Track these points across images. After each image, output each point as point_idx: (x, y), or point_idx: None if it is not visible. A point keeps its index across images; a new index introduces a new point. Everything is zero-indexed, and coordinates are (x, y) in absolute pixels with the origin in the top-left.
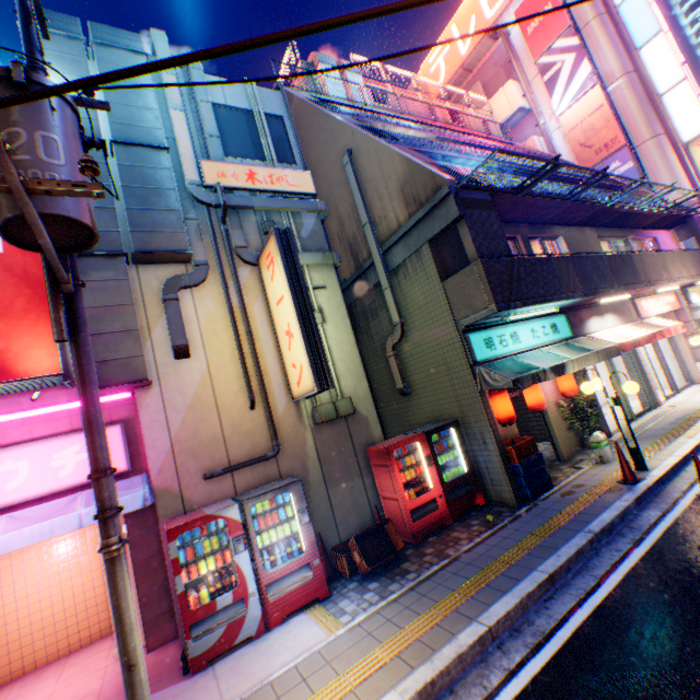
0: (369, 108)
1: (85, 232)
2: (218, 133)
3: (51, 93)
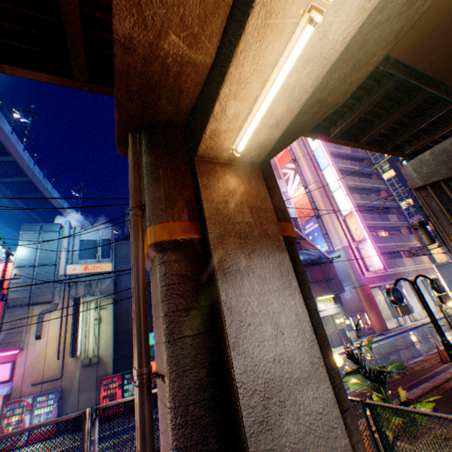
0: None
1: None
2: (79, 253)
3: None
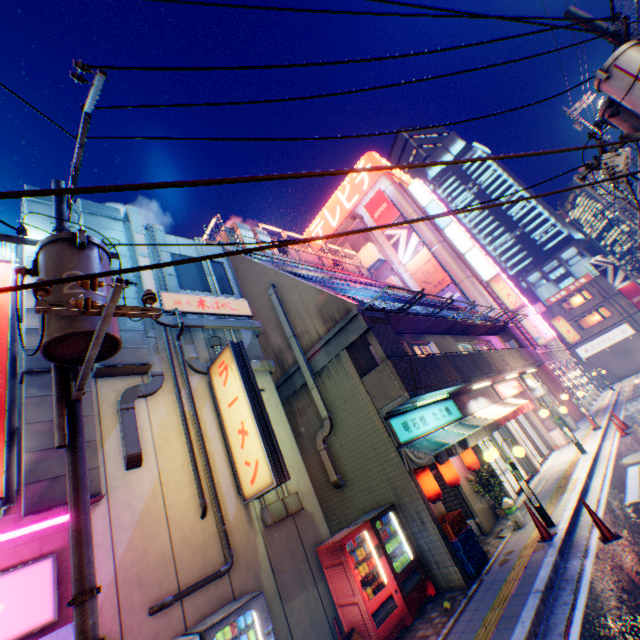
0: (277, 257)
1: (111, 345)
2: (175, 273)
3: (207, 258)
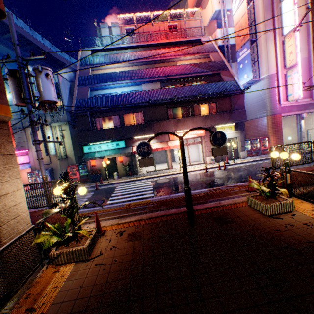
0: (117, 46)
1: None
2: None
3: None
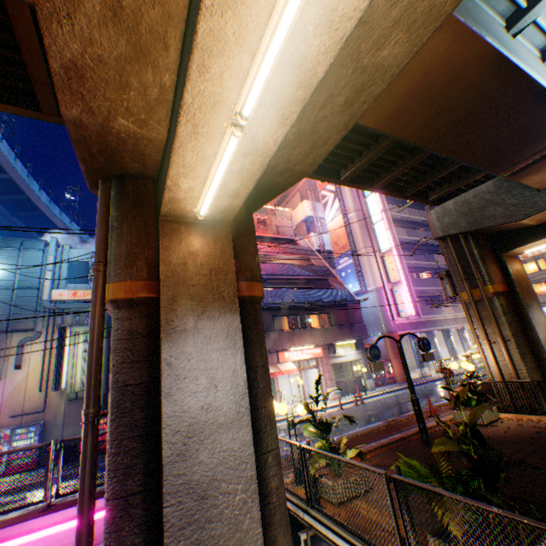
0: None
1: None
2: (67, 276)
3: None
